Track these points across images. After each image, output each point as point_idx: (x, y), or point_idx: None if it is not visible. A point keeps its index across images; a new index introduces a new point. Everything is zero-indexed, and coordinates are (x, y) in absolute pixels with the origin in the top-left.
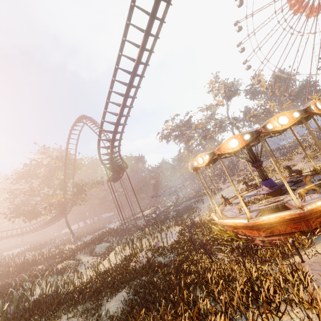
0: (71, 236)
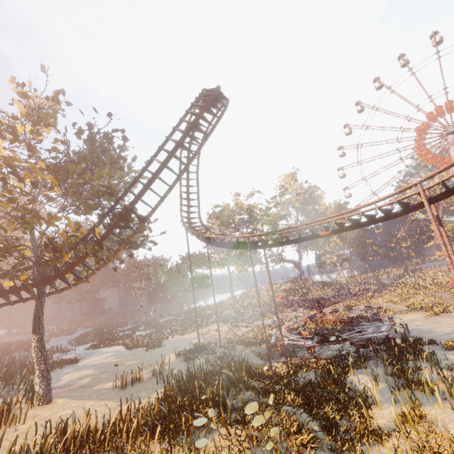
0: (40, 373)
